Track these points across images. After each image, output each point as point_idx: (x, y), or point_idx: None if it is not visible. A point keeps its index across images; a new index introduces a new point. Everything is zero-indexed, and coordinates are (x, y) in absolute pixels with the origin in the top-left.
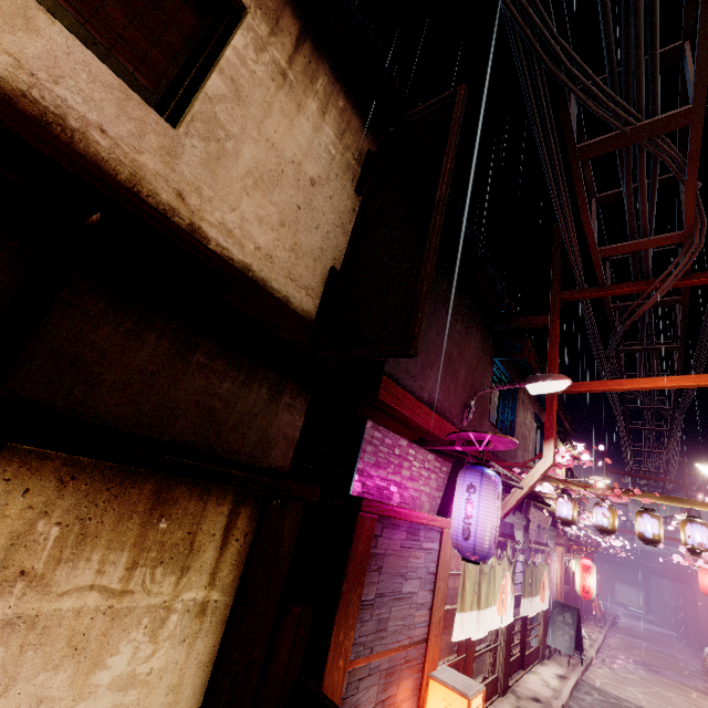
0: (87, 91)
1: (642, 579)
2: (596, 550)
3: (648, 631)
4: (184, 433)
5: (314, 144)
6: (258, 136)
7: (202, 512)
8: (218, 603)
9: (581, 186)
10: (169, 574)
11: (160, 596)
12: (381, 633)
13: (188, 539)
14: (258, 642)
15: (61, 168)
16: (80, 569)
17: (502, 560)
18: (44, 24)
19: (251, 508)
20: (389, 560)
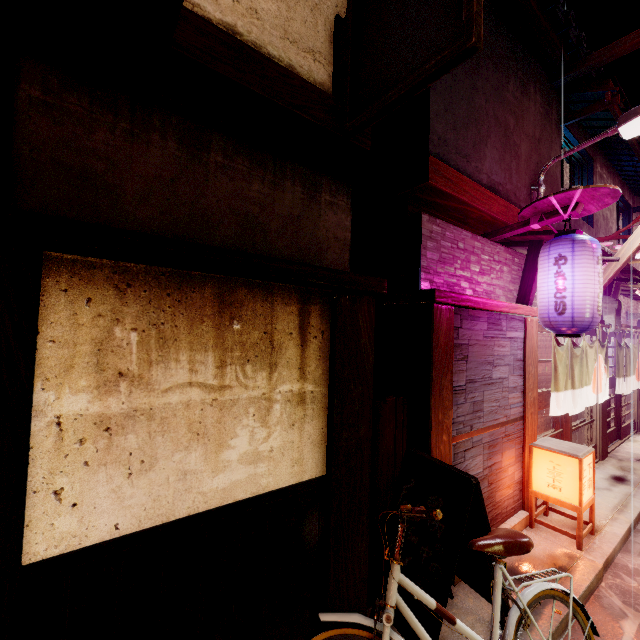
0: None
1: None
2: None
3: None
4: (228, 242)
5: None
6: None
7: (272, 313)
8: (314, 393)
9: None
10: (259, 371)
11: (258, 390)
12: (477, 413)
13: (266, 338)
14: (362, 423)
15: None
16: (172, 369)
17: (593, 343)
18: None
19: (320, 307)
20: (474, 350)
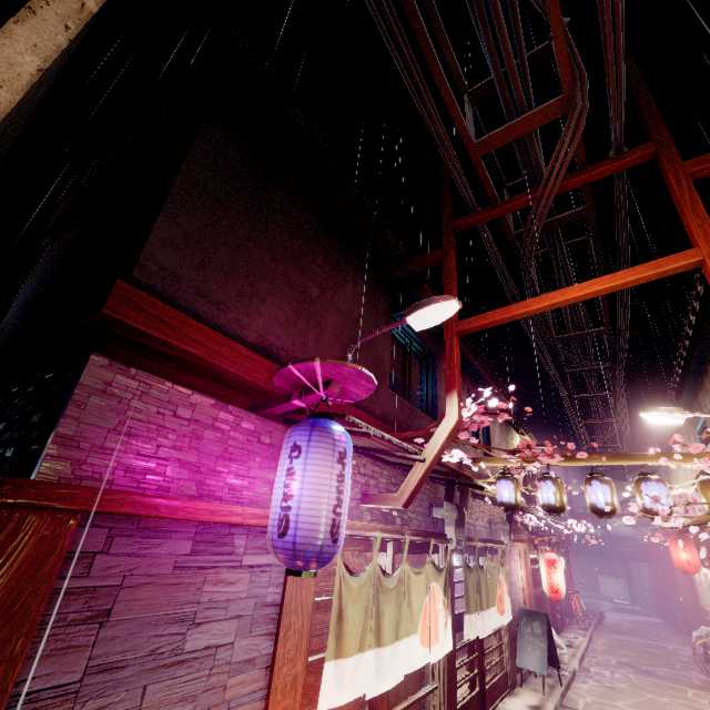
0: None
1: (622, 567)
2: (566, 542)
3: (635, 623)
4: None
5: None
6: None
7: None
8: None
9: (421, 29)
10: None
11: None
12: None
13: None
14: None
15: None
16: None
17: (423, 567)
18: None
19: None
20: (138, 595)
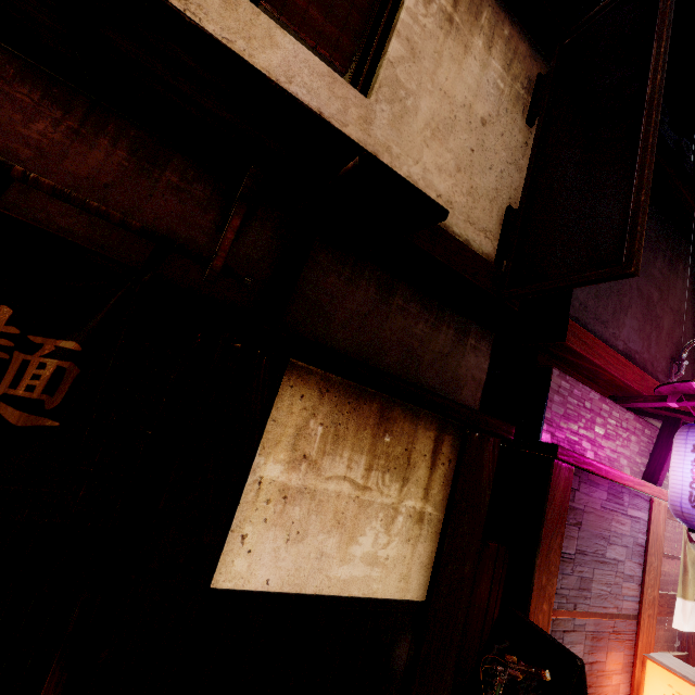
0: (309, 83)
1: None
2: None
3: None
4: (391, 366)
5: (482, 82)
6: (432, 88)
7: (414, 434)
8: (432, 516)
9: None
10: (394, 481)
11: (389, 498)
12: (583, 592)
13: (405, 455)
14: (467, 560)
15: (330, 127)
16: (336, 462)
17: None
18: (280, 38)
19: (452, 437)
20: (589, 518)
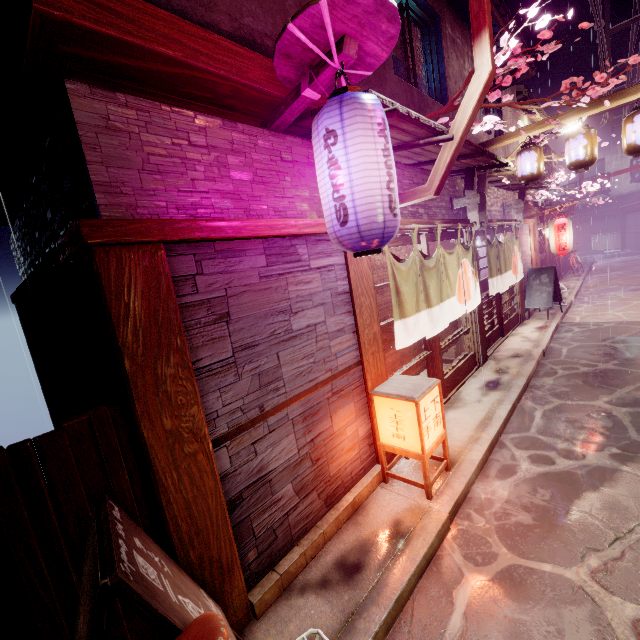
0: None
1: (617, 223)
2: (571, 210)
3: (624, 262)
4: None
5: None
6: None
7: None
8: None
9: None
10: None
11: None
12: (271, 386)
13: None
14: None
15: None
16: None
17: (454, 248)
18: None
19: None
20: (243, 300)
